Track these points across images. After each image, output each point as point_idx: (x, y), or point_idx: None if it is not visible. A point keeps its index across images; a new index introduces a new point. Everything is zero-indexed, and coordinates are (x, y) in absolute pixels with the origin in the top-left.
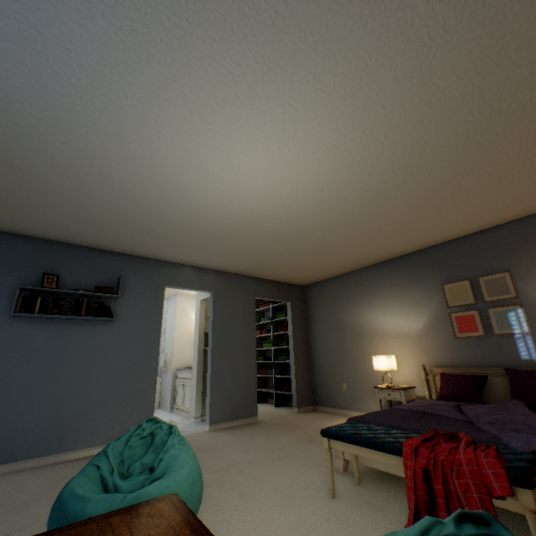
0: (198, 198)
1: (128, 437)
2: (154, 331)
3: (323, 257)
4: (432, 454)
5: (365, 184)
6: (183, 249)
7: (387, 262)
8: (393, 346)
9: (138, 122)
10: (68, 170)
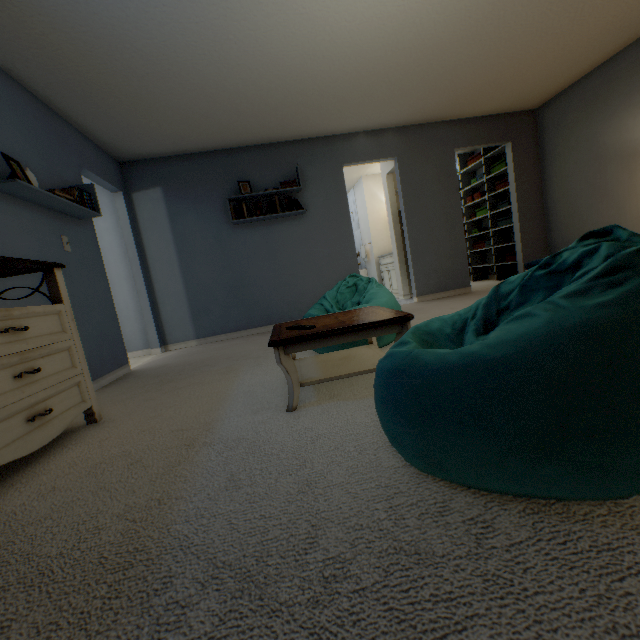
0: (341, 24)
1: (337, 288)
2: (343, 216)
3: (559, 40)
4: None
5: None
6: (348, 111)
7: None
8: None
9: None
10: (213, 57)
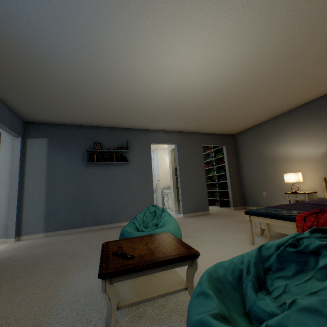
0: (160, 87)
1: (144, 212)
2: (148, 167)
3: (245, 113)
4: (316, 219)
5: (272, 52)
6: (157, 121)
7: (296, 109)
8: (300, 167)
9: (123, 49)
10: (95, 86)
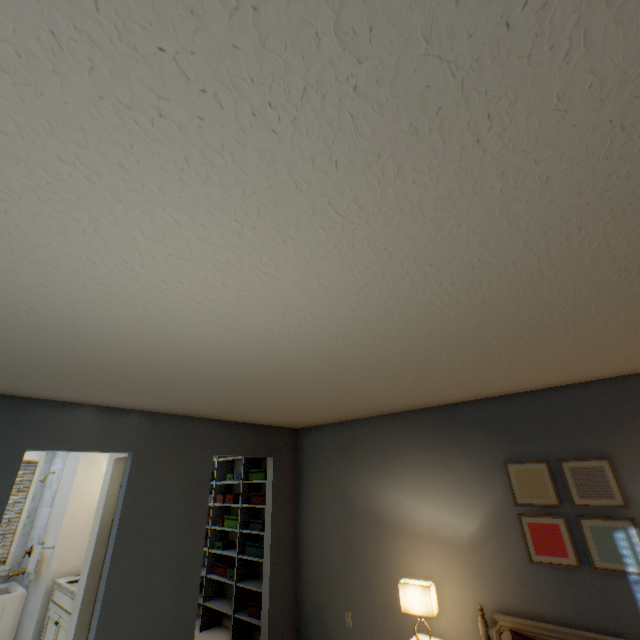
0: (58, 311)
1: None
2: None
3: (328, 402)
4: None
5: (416, 319)
6: (68, 385)
7: (421, 412)
8: (429, 557)
9: None
10: None
